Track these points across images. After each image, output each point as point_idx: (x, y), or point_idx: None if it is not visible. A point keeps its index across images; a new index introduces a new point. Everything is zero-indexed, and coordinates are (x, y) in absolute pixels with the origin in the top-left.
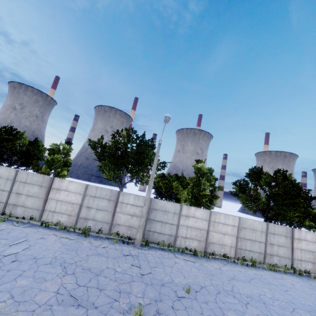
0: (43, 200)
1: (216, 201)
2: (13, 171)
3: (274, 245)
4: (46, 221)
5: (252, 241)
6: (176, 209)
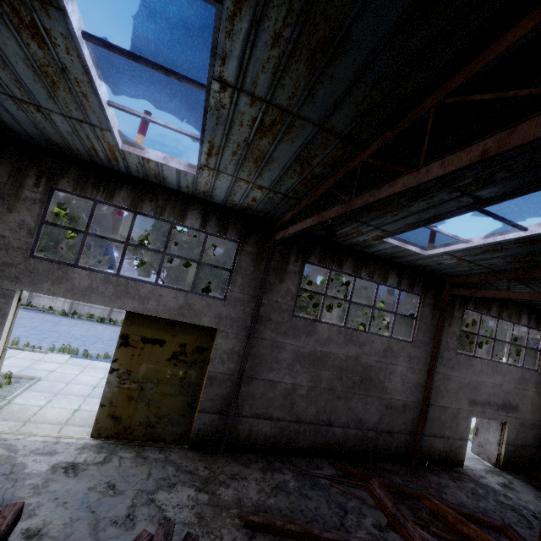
0: None
1: (85, 257)
2: None
3: None
4: None
5: None
6: None
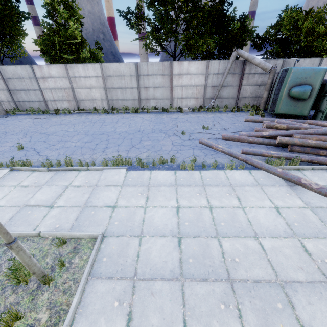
0: None
1: (98, 51)
2: None
3: (149, 88)
4: None
5: (122, 89)
6: (28, 72)
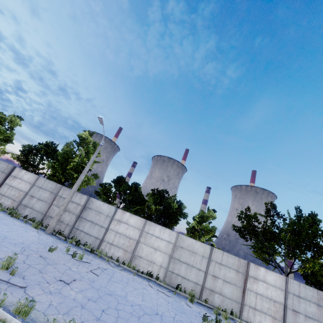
0: (241, 289)
1: None
2: (208, 247)
3: None
4: (247, 320)
5: None
6: None
